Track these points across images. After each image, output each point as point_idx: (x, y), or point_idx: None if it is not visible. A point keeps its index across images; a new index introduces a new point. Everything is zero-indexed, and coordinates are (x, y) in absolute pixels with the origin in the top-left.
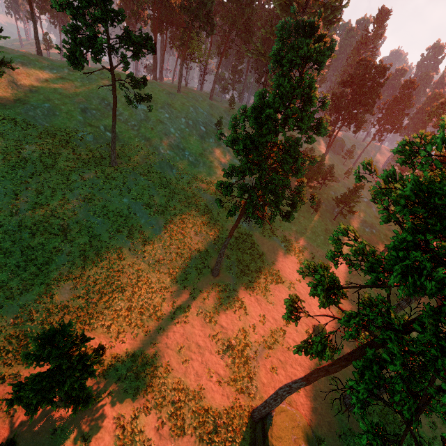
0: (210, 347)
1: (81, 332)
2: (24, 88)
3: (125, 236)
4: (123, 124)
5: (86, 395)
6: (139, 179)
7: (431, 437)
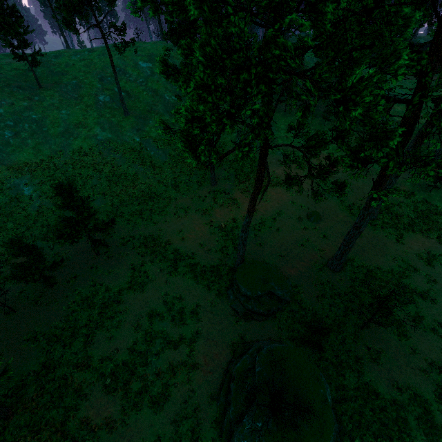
0: (204, 230)
1: (87, 196)
2: (58, 74)
3: (138, 165)
4: (133, 83)
5: (104, 243)
6: (148, 123)
7: (425, 290)
